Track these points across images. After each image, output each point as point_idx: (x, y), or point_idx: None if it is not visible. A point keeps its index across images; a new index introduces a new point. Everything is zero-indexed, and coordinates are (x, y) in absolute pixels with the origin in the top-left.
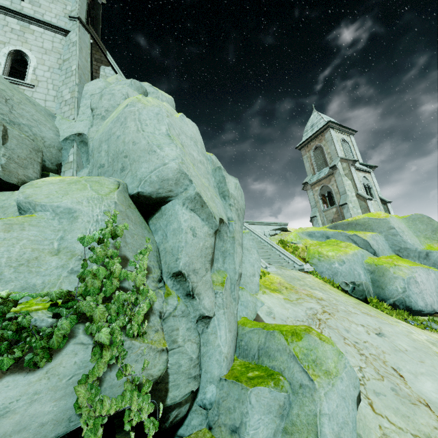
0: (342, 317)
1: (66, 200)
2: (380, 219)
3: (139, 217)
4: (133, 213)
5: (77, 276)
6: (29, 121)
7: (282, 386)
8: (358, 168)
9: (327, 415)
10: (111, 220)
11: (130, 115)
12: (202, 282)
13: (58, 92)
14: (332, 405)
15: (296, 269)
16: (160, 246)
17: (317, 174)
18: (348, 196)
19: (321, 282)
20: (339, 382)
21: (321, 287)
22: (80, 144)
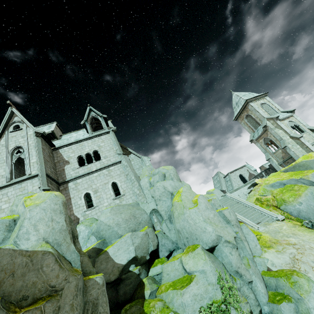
0: (308, 254)
1: (199, 267)
2: (312, 160)
3: (212, 256)
4: (211, 257)
5: (221, 292)
6: (140, 217)
7: (291, 300)
8: (281, 119)
9: (312, 308)
10: (217, 272)
11: (188, 218)
12: (242, 270)
13: (132, 190)
14: (313, 304)
15: (274, 220)
16: (222, 262)
17: (256, 132)
18: (285, 140)
19: (292, 225)
20: (312, 293)
21: (293, 231)
22: (155, 212)
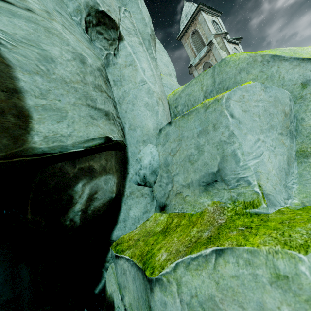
0: None
1: None
2: None
3: None
4: None
5: None
6: None
7: None
8: (229, 40)
9: None
10: None
11: None
12: None
13: None
14: None
15: None
16: None
17: (198, 56)
18: None
19: None
20: None
21: None
22: None
